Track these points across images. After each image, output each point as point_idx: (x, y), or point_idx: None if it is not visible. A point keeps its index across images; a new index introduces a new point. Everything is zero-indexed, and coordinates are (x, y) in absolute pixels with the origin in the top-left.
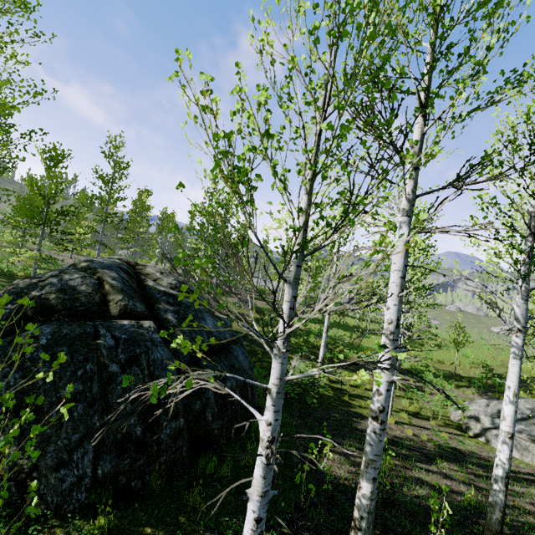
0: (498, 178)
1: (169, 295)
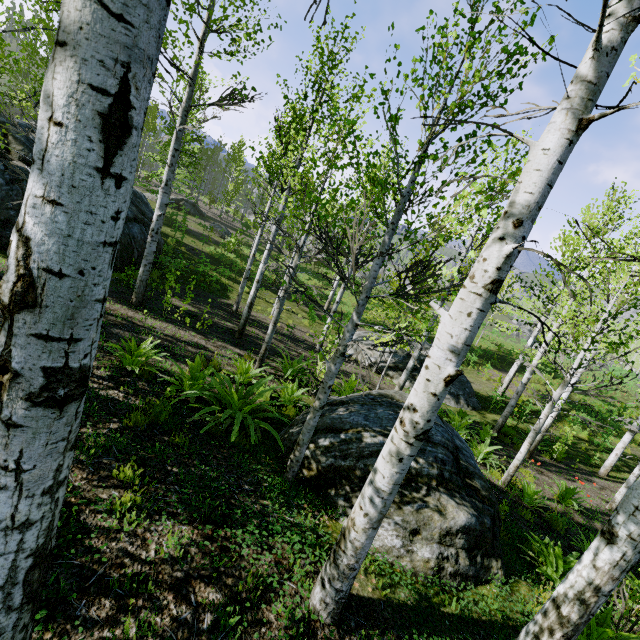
0: (233, 104)
1: None
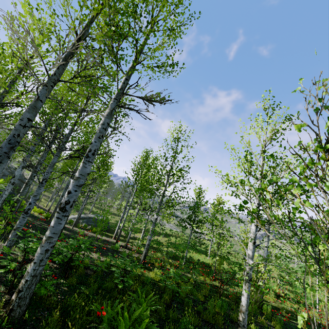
0: None
1: None
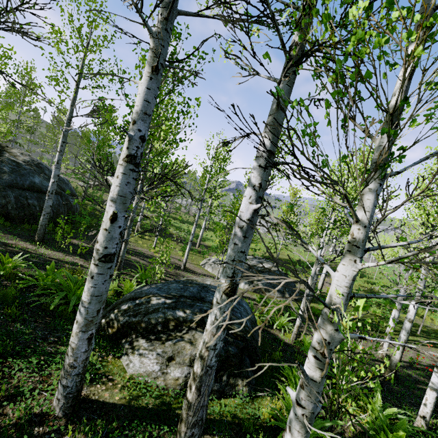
0: (97, 114)
1: (15, 162)
